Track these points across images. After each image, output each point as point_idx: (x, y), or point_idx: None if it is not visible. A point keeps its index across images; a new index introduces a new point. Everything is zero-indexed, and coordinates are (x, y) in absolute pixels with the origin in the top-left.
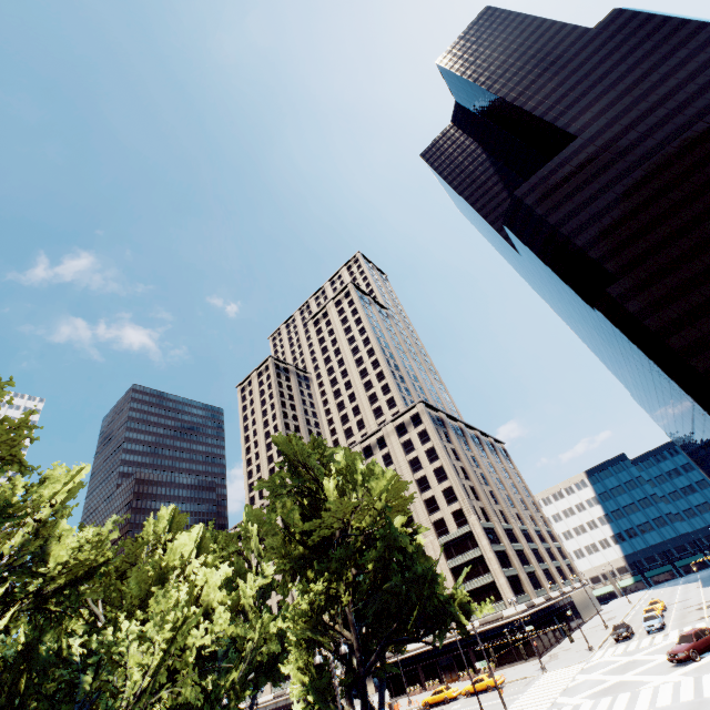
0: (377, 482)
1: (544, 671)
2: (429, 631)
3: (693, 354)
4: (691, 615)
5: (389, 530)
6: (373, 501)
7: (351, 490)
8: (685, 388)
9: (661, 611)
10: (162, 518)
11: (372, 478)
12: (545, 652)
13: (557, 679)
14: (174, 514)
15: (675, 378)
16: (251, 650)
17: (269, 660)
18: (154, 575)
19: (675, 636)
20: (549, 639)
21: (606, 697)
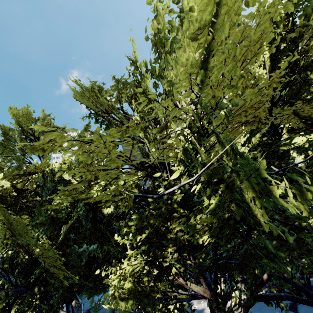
0: None
1: None
2: None
3: None
4: None
5: None
6: None
7: None
8: None
9: None
10: None
11: None
12: None
13: None
14: None
15: None
16: None
17: None
18: None
19: None
20: None
21: None
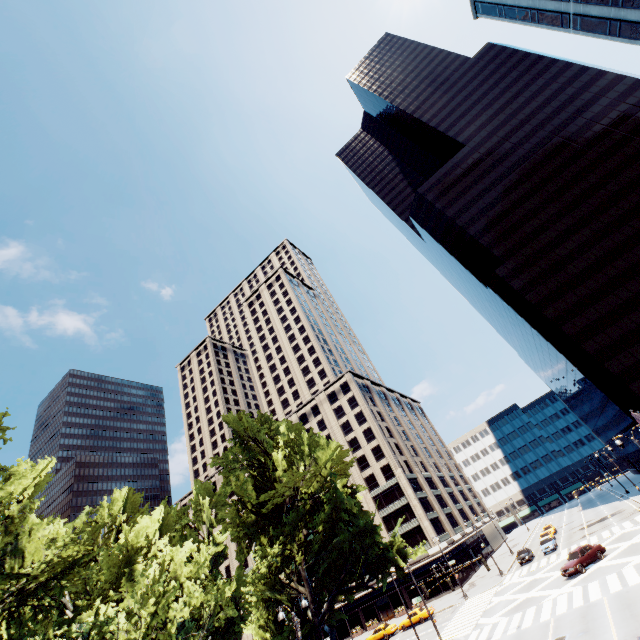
0: (322, 450)
1: (465, 598)
2: (373, 577)
3: (564, 322)
4: (576, 534)
5: (335, 492)
6: (319, 468)
7: (298, 460)
8: (559, 349)
9: (553, 534)
10: (116, 501)
11: (317, 448)
12: (465, 582)
13: (477, 604)
14: (129, 495)
15: (551, 342)
16: (208, 617)
17: (224, 624)
18: (124, 558)
19: (565, 554)
20: (467, 570)
21: (517, 613)
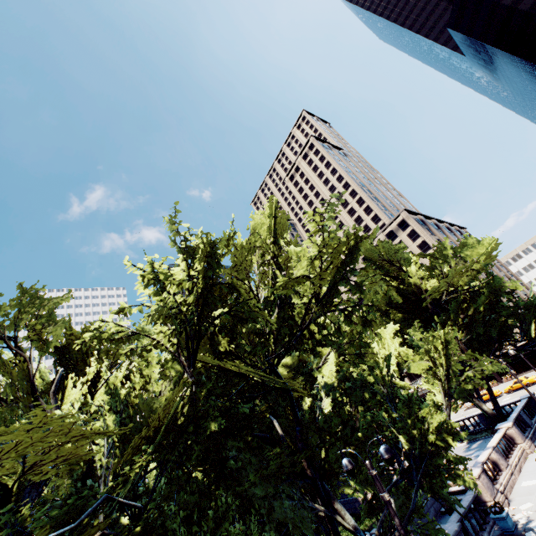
0: (472, 249)
1: None
2: (532, 342)
3: None
4: None
5: (492, 280)
6: (471, 264)
7: (441, 264)
8: None
9: None
10: None
11: (465, 249)
12: None
13: None
14: None
15: None
16: None
17: None
18: None
19: None
20: None
21: None
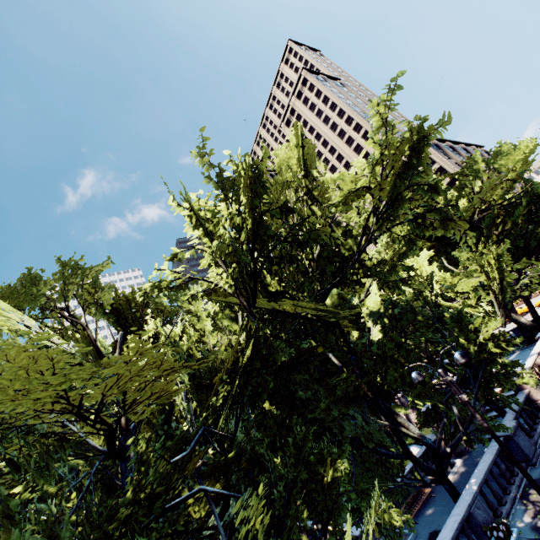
0: (507, 157)
1: None
2: None
3: None
4: None
5: (531, 188)
6: (507, 174)
7: (472, 181)
8: None
9: None
10: None
11: (499, 158)
12: None
13: None
14: None
15: None
16: None
17: None
18: None
19: None
20: None
21: None
